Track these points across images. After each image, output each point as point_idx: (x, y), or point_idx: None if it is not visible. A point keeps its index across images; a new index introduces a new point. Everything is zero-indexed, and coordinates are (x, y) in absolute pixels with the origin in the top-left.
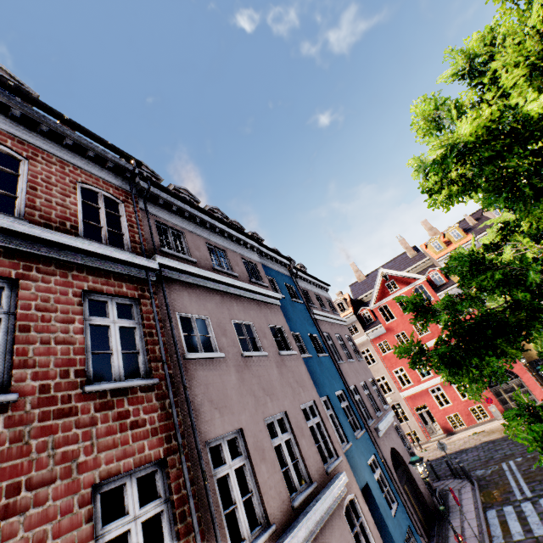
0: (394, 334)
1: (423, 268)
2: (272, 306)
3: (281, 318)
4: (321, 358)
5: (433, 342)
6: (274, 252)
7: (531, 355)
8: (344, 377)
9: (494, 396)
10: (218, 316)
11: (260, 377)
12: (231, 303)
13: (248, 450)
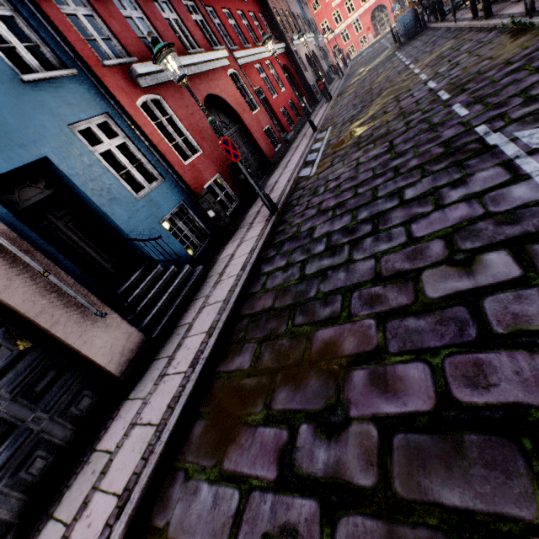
0: None
1: None
2: None
3: None
4: (296, 1)
5: None
6: None
7: None
8: (305, 13)
9: (372, 27)
10: None
11: (290, 0)
12: None
13: (295, 18)
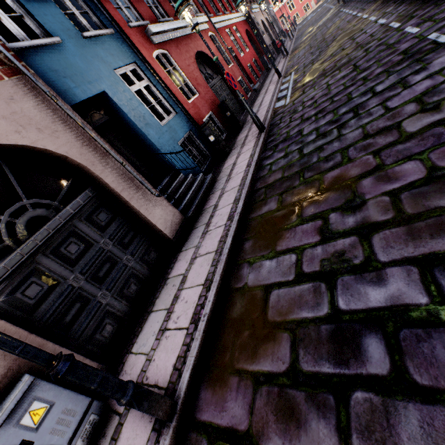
0: None
1: None
2: None
3: None
4: None
5: None
6: None
7: None
8: None
9: None
10: None
11: None
12: None
13: None
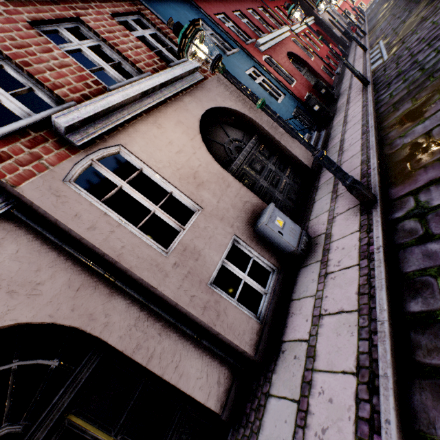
0: None
1: None
2: None
3: None
4: None
5: None
6: None
7: None
8: None
9: None
10: None
11: None
12: None
13: None
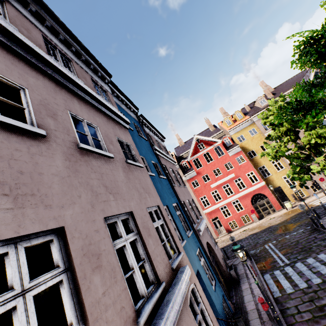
0: (201, 176)
1: (219, 137)
2: (121, 126)
3: (129, 138)
4: (161, 179)
5: (223, 180)
6: (124, 96)
7: (274, 185)
8: (177, 195)
9: (254, 209)
10: (46, 96)
11: (102, 174)
12: (70, 98)
13: (70, 258)
